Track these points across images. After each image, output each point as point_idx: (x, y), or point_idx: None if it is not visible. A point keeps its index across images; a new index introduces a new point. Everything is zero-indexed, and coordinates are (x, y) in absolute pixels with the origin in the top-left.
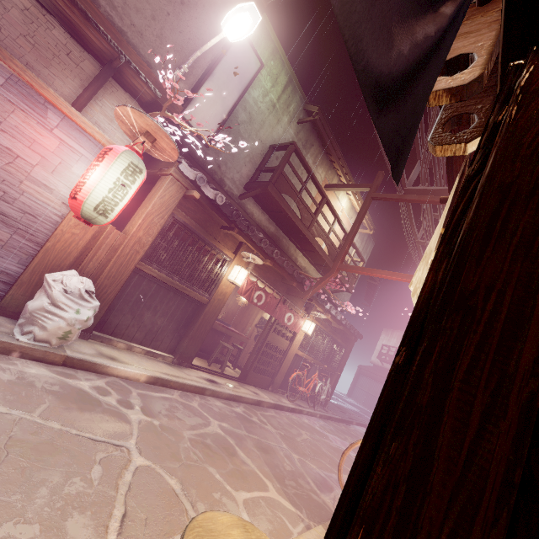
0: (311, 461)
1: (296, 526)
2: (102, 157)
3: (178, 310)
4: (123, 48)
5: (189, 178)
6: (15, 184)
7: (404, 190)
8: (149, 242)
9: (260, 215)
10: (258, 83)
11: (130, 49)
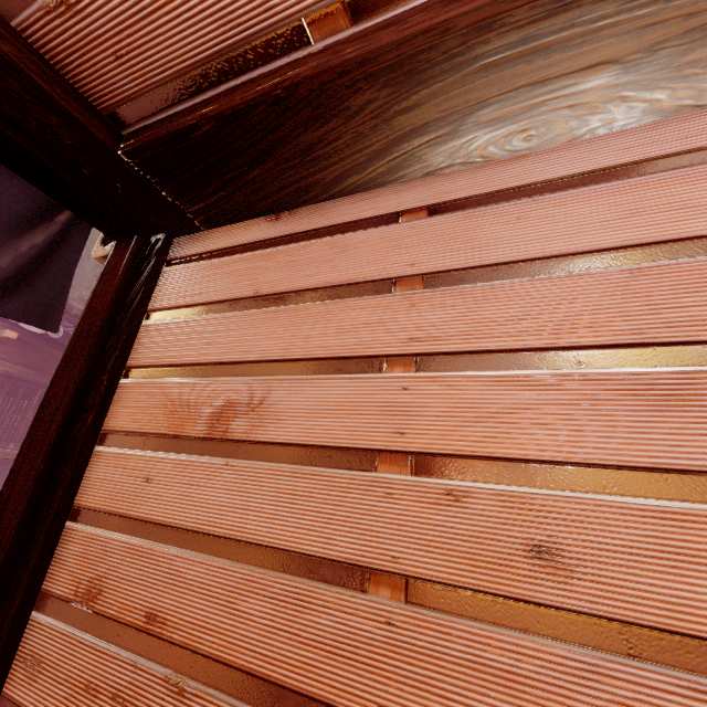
0: None
1: None
2: None
3: None
4: None
5: None
6: None
7: None
8: None
9: None
10: None
11: None
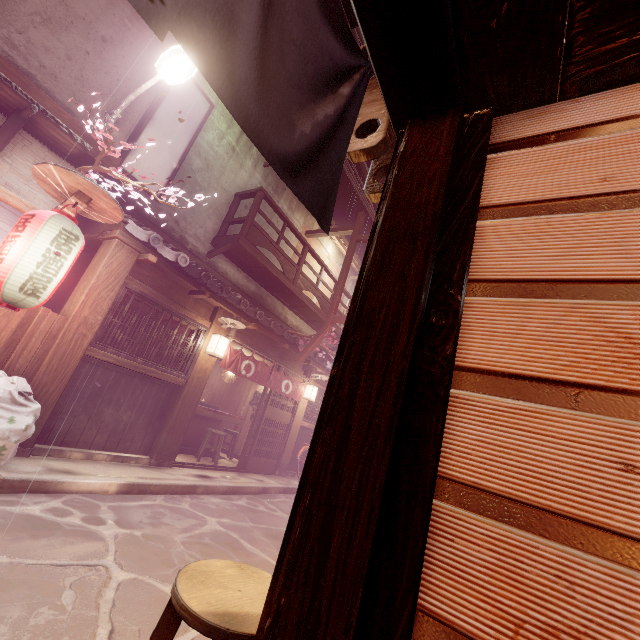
0: None
1: None
2: (22, 225)
3: (149, 399)
4: (33, 94)
5: (141, 240)
6: None
7: None
8: (99, 322)
9: (236, 273)
10: (211, 125)
11: (43, 94)
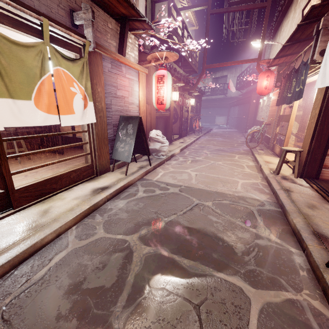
0: (227, 147)
1: (248, 157)
2: (161, 81)
3: (163, 124)
4: None
5: None
6: (128, 109)
7: (228, 3)
8: None
9: None
10: None
11: None
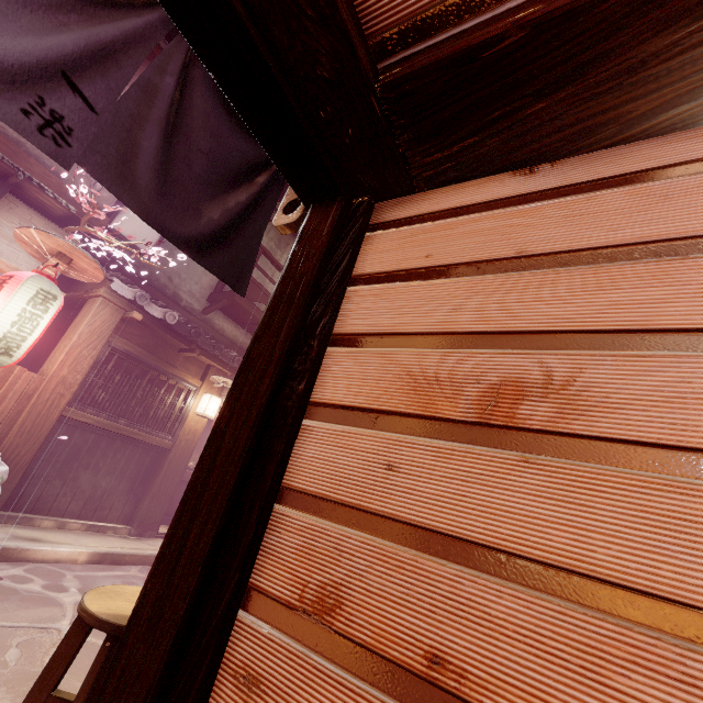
0: None
1: None
2: None
3: (131, 463)
4: (22, 160)
5: (127, 298)
6: None
7: None
8: (78, 381)
9: (234, 330)
10: None
11: (32, 161)
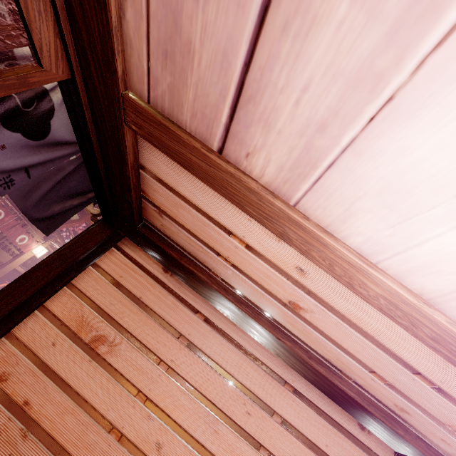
0: None
1: None
2: None
3: None
4: None
5: None
6: None
7: None
8: None
9: None
10: None
11: None
